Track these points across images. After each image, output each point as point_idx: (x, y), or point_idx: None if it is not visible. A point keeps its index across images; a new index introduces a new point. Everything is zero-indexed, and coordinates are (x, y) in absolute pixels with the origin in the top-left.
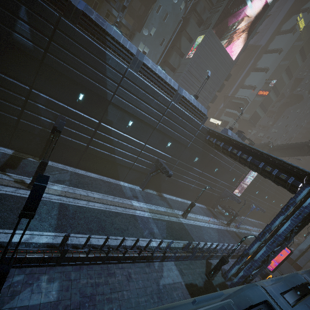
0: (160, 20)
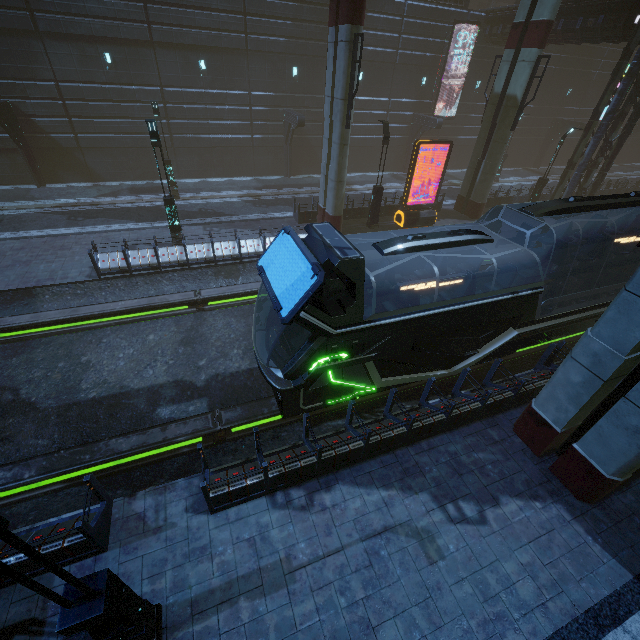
0: None
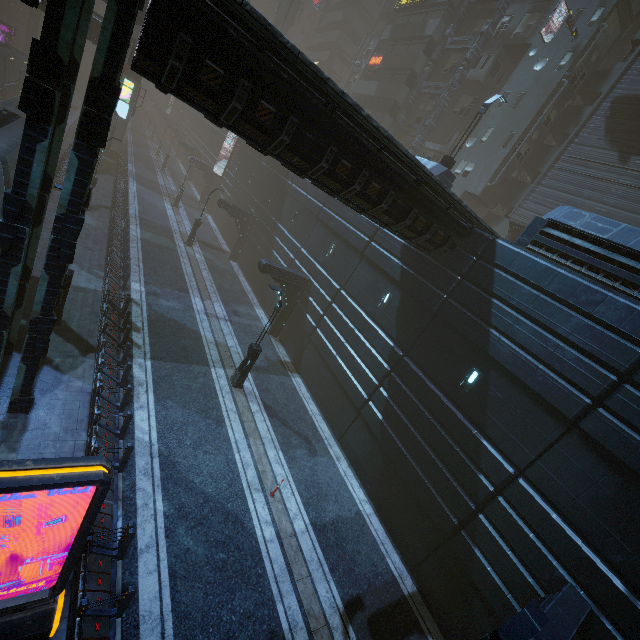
0: (505, 112)
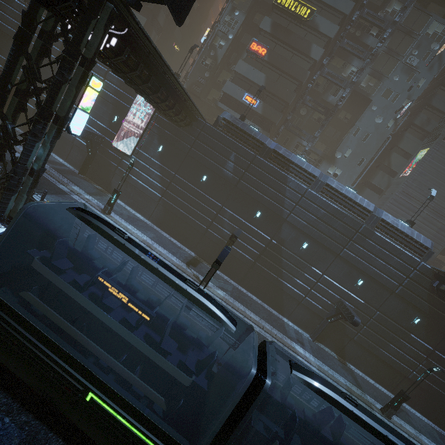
0: (358, 142)
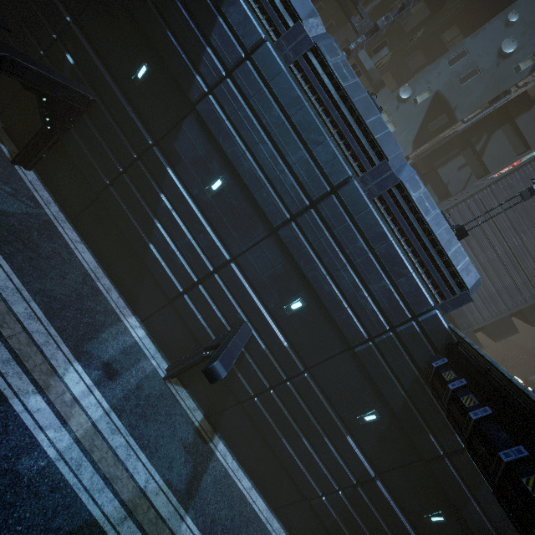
0: (451, 79)
